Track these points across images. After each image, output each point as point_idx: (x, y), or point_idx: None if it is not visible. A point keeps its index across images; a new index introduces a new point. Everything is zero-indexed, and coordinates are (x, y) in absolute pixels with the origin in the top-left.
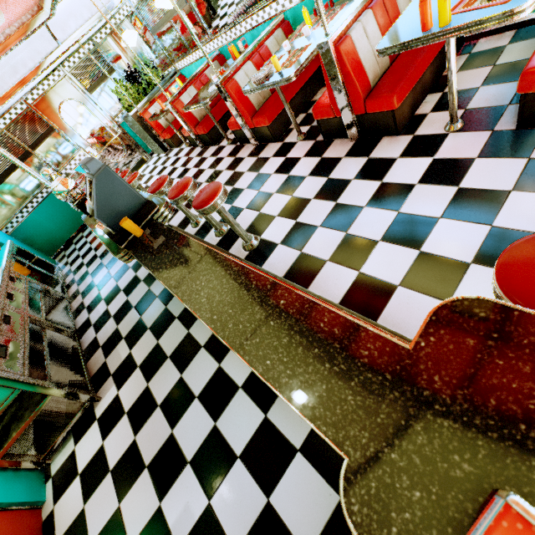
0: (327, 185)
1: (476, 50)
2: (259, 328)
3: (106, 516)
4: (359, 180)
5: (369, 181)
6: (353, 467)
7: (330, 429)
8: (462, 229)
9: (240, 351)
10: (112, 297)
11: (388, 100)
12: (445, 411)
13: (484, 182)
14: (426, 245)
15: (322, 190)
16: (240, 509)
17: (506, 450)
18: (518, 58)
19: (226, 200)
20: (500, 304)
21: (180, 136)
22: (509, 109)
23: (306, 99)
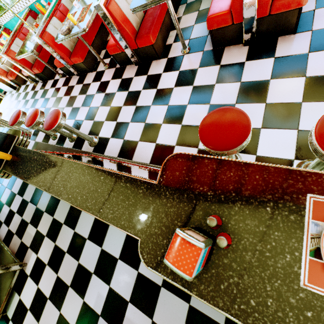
0: (129, 96)
1: (189, 1)
2: (93, 194)
3: (54, 321)
4: (145, 90)
5: (150, 90)
6: (142, 241)
7: (132, 230)
8: (198, 109)
9: (87, 210)
10: (11, 200)
11: (147, 39)
12: (171, 205)
13: (203, 81)
14: (184, 121)
15: (126, 99)
16: (126, 282)
17: (190, 212)
18: (209, 6)
19: (70, 117)
20: (186, 154)
21: (23, 76)
22: (209, 37)
23: (103, 40)
